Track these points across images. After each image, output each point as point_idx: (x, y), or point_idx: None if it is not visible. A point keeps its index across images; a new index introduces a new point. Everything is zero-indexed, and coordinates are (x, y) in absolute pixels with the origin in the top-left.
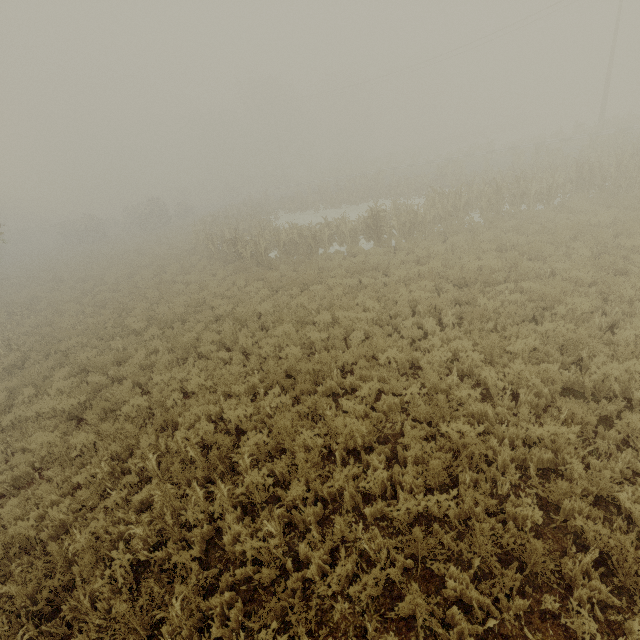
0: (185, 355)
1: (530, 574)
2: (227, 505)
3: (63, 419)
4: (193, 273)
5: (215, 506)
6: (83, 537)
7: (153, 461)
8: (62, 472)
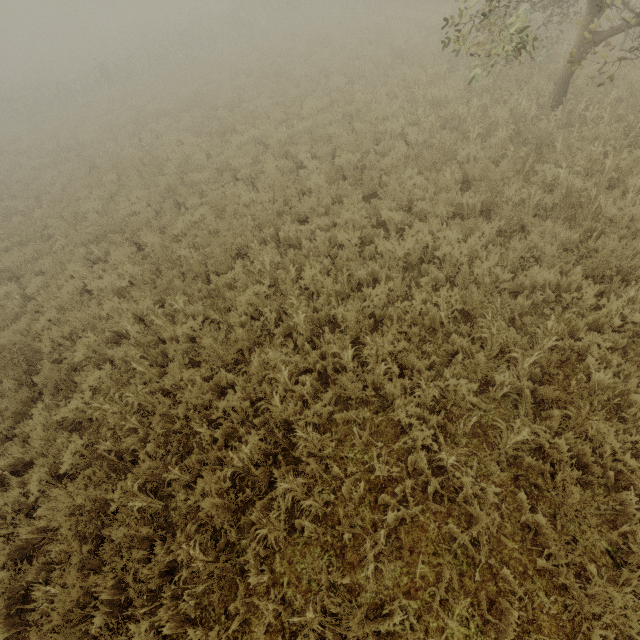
0: None
1: None
2: None
3: None
4: None
5: None
6: None
7: None
8: None
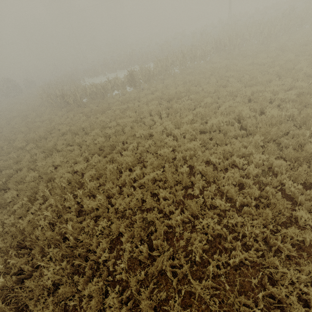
0: (51, 153)
1: (185, 186)
2: (83, 197)
3: None
4: (44, 116)
5: (78, 198)
6: (25, 222)
7: (47, 192)
8: (5, 209)
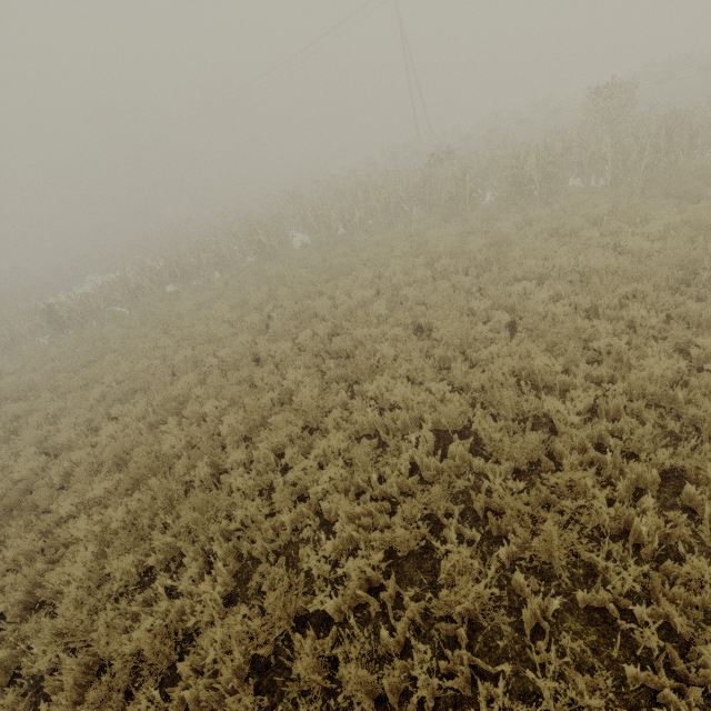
0: None
1: None
2: None
3: None
4: None
5: None
6: None
7: None
8: None
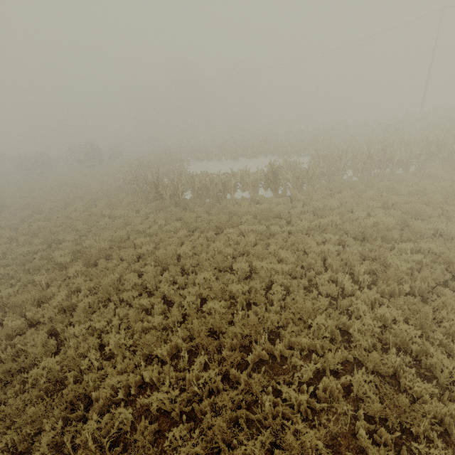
0: (106, 296)
1: None
2: None
3: None
4: (119, 208)
5: None
6: None
7: None
8: None
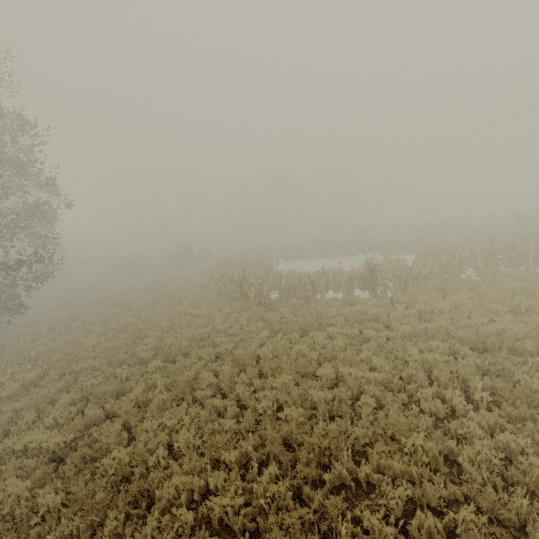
0: (180, 395)
1: None
2: None
3: (43, 462)
4: (203, 307)
5: None
6: None
7: None
8: None
